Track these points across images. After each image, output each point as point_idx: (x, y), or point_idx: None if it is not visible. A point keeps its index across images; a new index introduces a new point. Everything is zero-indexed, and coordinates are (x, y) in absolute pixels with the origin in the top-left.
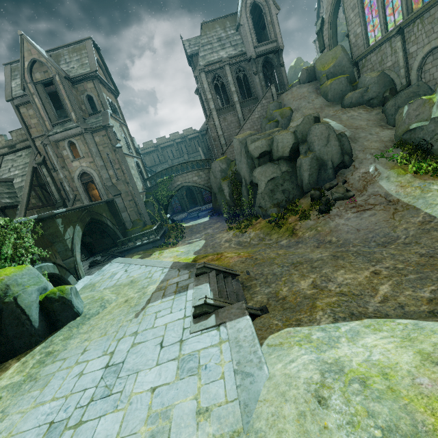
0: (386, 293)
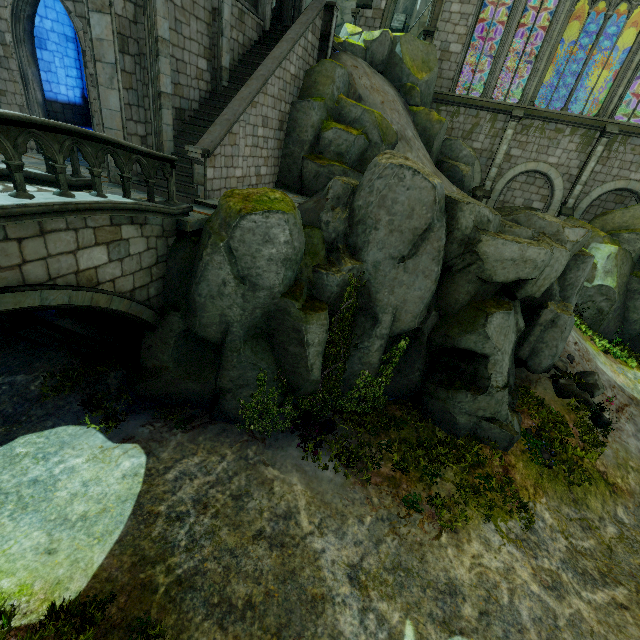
0: None
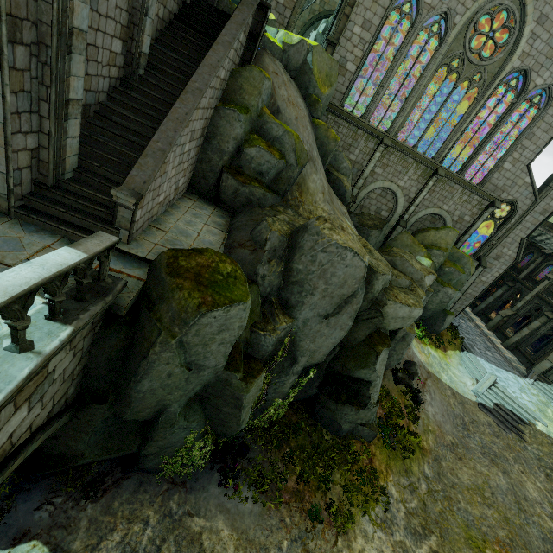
0: (543, 487)
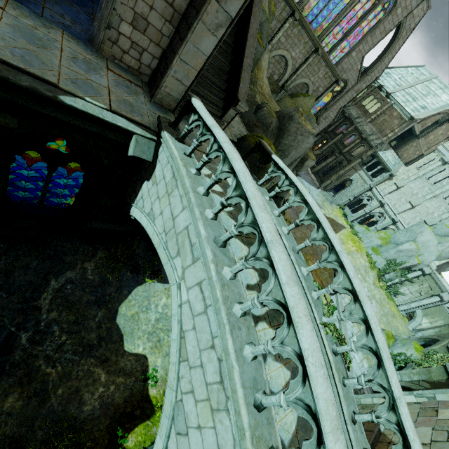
0: None
